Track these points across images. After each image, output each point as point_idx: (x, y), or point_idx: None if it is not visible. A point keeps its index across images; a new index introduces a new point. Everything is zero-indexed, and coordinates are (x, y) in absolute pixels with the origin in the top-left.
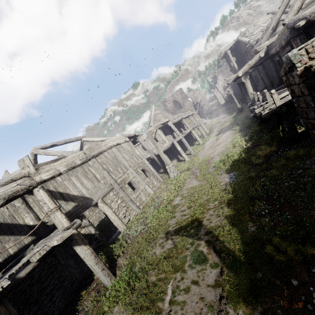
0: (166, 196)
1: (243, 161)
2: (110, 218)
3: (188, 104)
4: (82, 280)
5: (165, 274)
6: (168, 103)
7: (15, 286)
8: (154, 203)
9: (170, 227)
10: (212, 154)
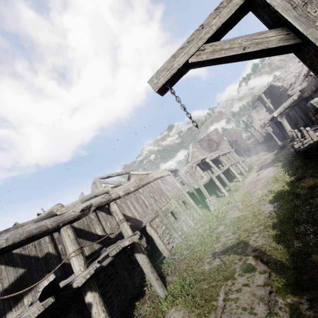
0: (208, 226)
1: (287, 193)
2: (156, 242)
3: (224, 143)
4: (134, 294)
5: (217, 282)
6: (204, 142)
7: (100, 271)
8: (196, 233)
9: (216, 249)
10: (254, 189)
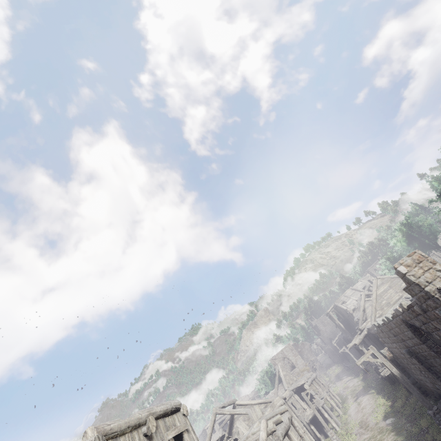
0: None
1: (390, 412)
2: None
3: (302, 362)
4: None
5: None
6: (278, 360)
7: None
8: None
9: None
10: (365, 416)
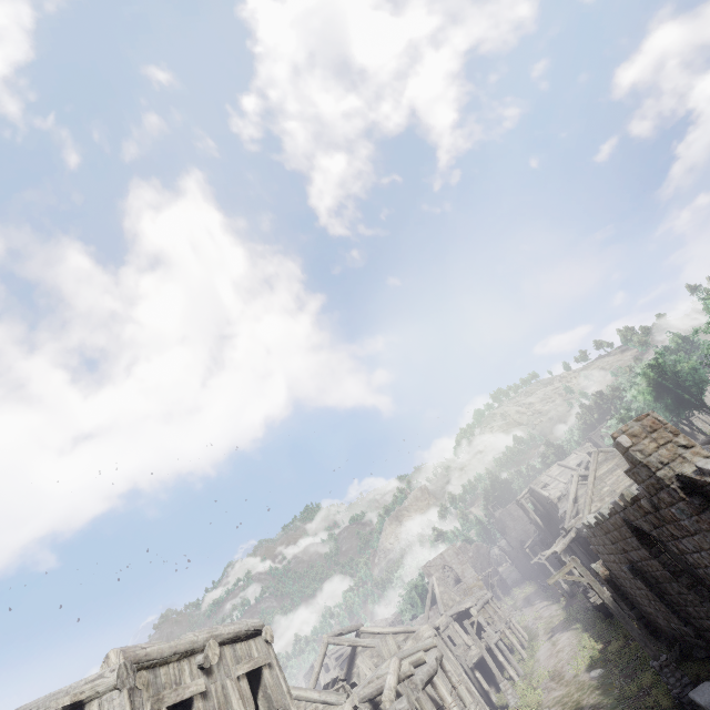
0: None
1: (599, 659)
2: None
3: (472, 575)
4: None
5: None
6: (435, 569)
7: None
8: None
9: None
10: (560, 663)
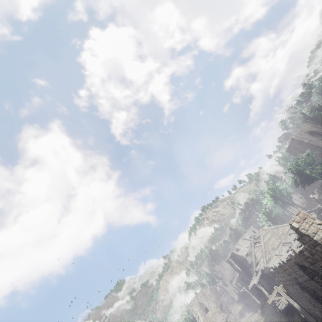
0: None
1: None
2: None
3: (213, 305)
4: None
5: None
6: (194, 306)
7: None
8: None
9: None
10: None
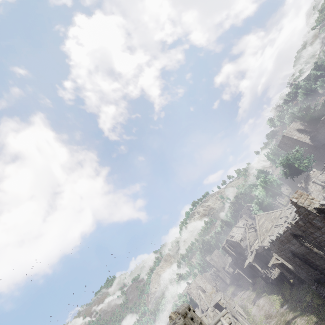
0: None
1: (283, 301)
2: None
3: (210, 287)
4: None
5: None
6: (193, 289)
7: None
8: None
9: None
10: (266, 311)
